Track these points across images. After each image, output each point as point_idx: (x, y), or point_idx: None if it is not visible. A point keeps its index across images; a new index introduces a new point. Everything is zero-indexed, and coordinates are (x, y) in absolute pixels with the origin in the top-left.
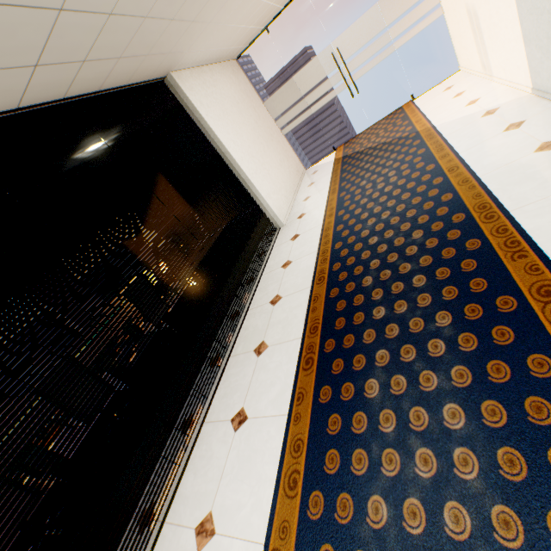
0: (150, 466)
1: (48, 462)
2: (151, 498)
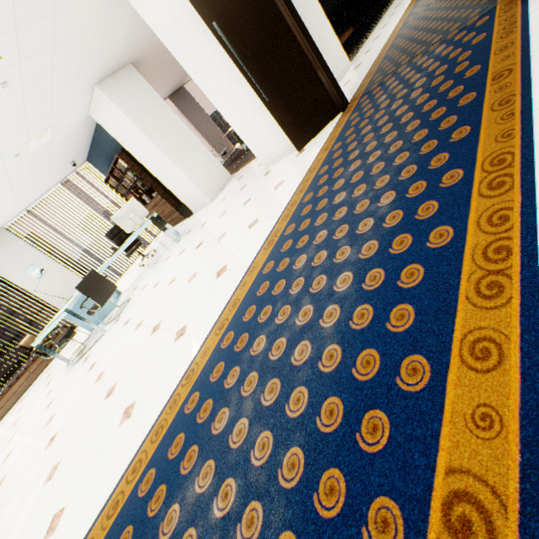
0: (360, 29)
1: (343, 3)
2: (361, 37)
